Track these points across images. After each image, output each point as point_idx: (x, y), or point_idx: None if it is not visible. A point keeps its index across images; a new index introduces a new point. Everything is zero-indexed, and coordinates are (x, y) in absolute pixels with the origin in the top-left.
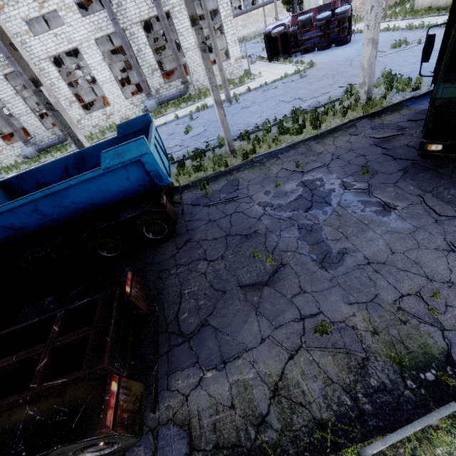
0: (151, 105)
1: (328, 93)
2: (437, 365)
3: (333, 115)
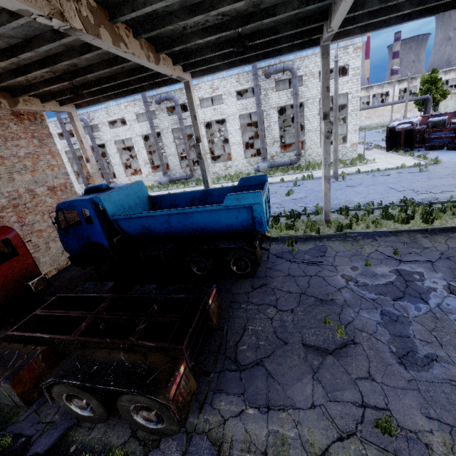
0: (263, 166)
1: (450, 192)
2: None
3: (452, 214)
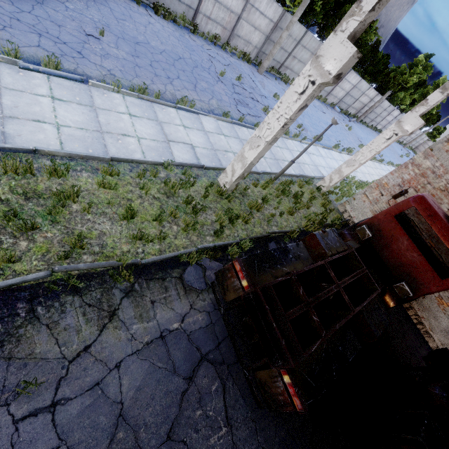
0: None
1: None
2: None
3: None
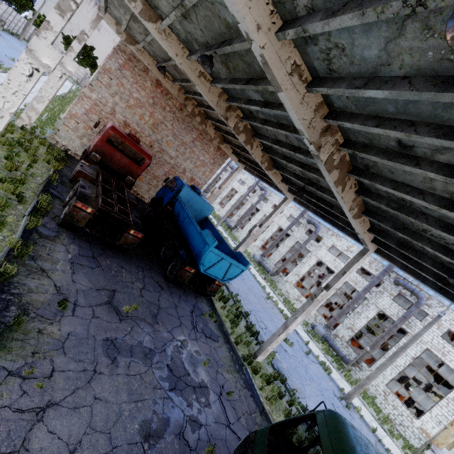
0: (320, 330)
1: None
2: None
3: None
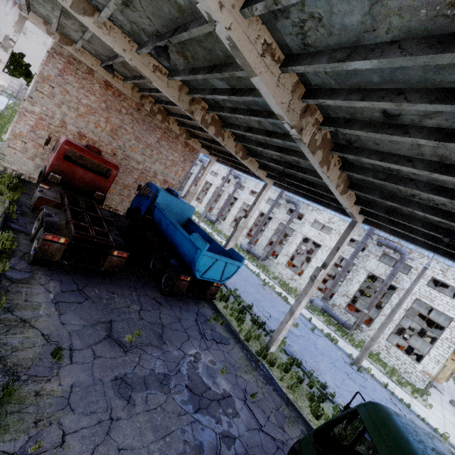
0: (318, 303)
1: None
2: None
3: None
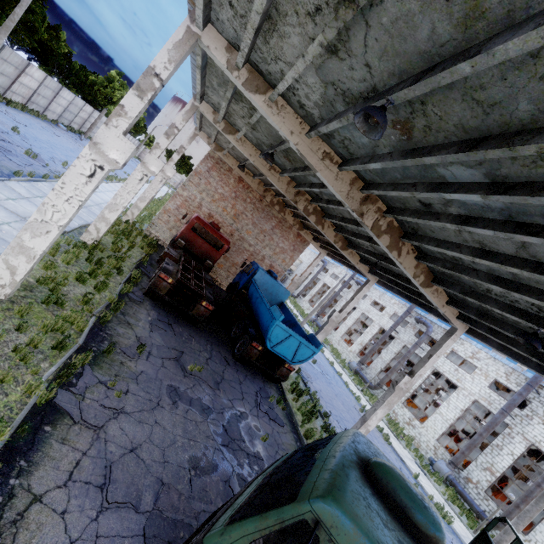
0: (441, 467)
1: None
2: (92, 362)
3: None
